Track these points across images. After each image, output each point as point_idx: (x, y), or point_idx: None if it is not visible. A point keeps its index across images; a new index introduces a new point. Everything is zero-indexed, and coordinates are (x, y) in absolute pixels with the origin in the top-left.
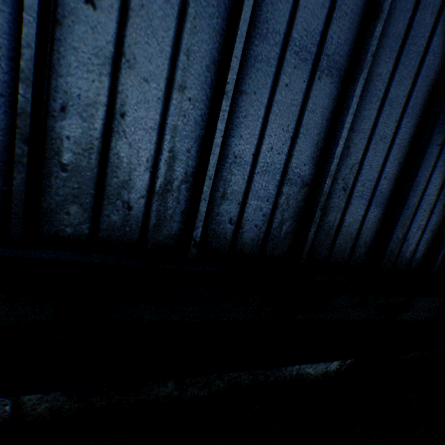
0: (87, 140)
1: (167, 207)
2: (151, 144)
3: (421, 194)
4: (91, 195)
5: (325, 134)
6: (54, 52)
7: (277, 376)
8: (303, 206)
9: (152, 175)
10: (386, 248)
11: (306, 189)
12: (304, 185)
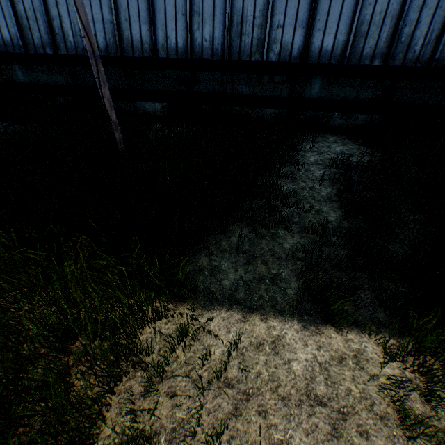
0: (408, 34)
1: (426, 50)
2: (425, 30)
3: None
4: (405, 50)
5: None
6: (406, 12)
7: None
8: None
9: (423, 40)
10: None
11: None
12: None
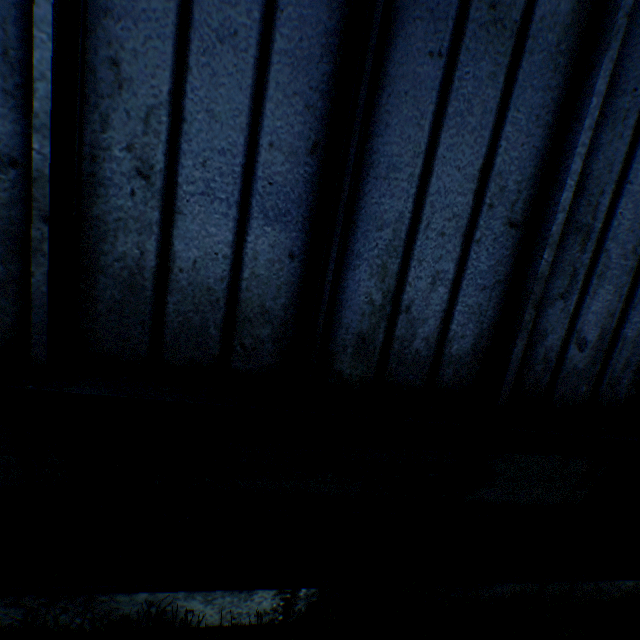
0: None
1: None
2: None
3: (419, 190)
4: None
5: (24, 27)
6: None
7: (102, 612)
8: (24, 218)
9: None
10: (315, 325)
11: (16, 173)
12: (4, 162)
